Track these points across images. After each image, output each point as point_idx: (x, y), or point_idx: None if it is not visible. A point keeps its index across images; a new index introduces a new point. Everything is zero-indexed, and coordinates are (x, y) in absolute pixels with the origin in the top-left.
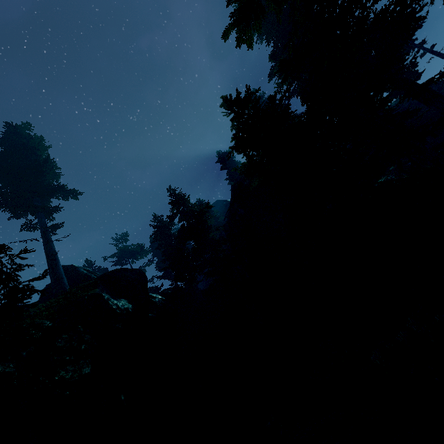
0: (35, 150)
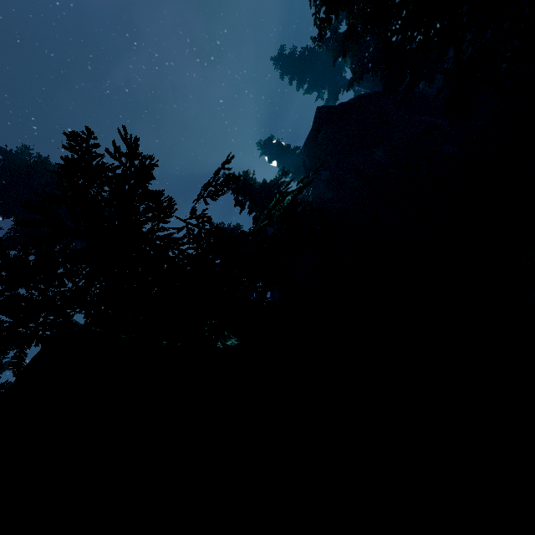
0: (46, 165)
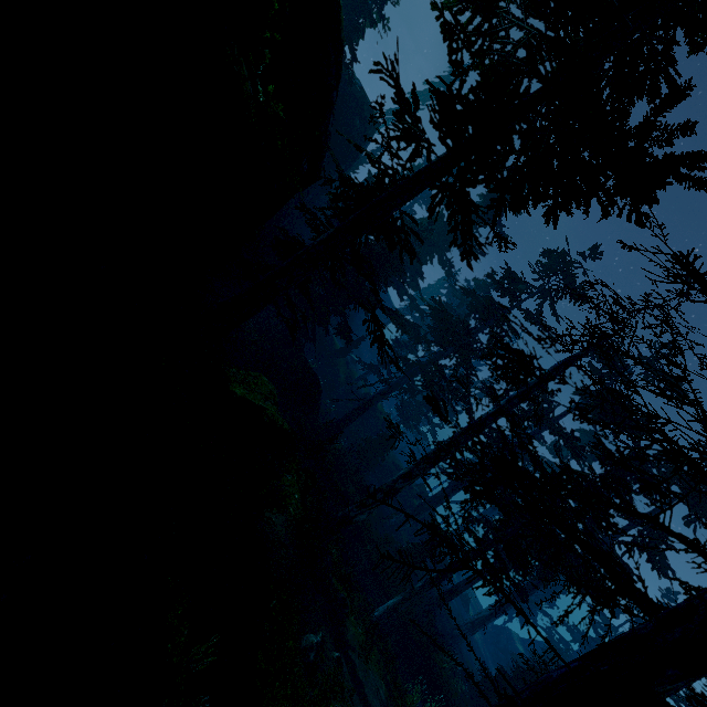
0: None
